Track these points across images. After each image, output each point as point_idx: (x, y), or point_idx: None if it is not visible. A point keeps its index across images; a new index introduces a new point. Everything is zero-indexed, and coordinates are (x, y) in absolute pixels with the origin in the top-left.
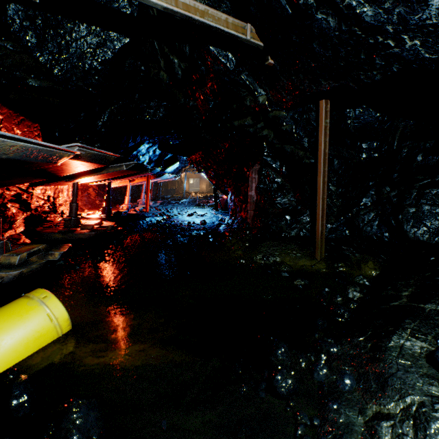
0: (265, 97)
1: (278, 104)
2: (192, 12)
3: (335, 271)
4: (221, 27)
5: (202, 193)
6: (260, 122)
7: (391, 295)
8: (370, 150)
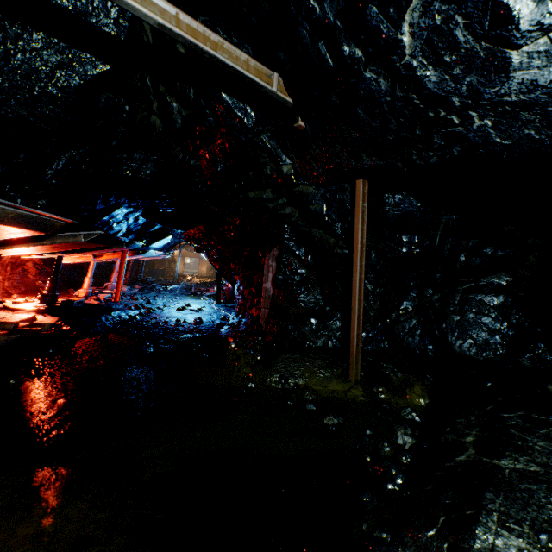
0: (290, 167)
1: (306, 178)
2: (200, 40)
3: (376, 400)
4: (240, 69)
5: (200, 278)
6: (283, 197)
7: (453, 442)
8: (411, 244)
